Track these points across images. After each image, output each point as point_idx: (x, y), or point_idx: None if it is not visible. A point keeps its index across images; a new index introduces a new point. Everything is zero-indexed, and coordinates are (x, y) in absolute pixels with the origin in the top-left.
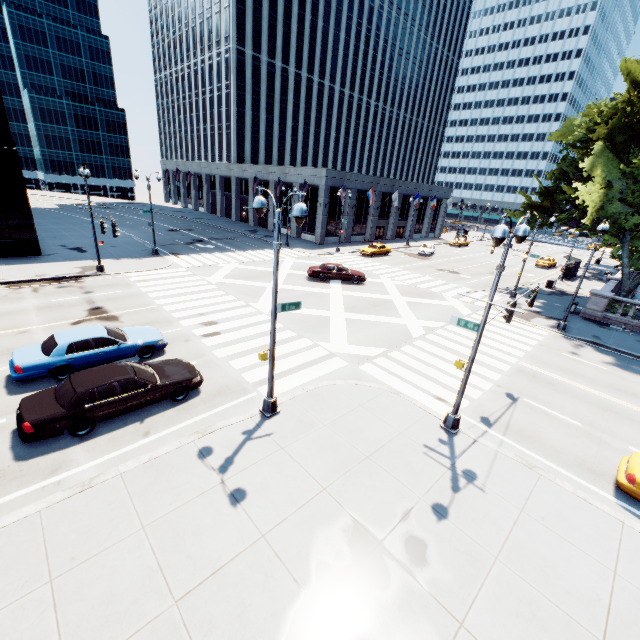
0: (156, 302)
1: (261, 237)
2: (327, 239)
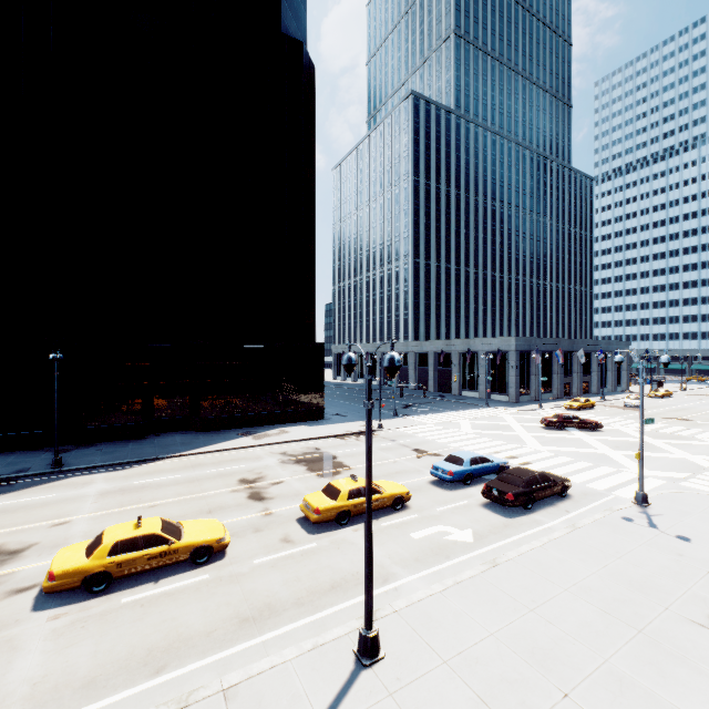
0: (450, 445)
1: (455, 400)
2: (519, 398)
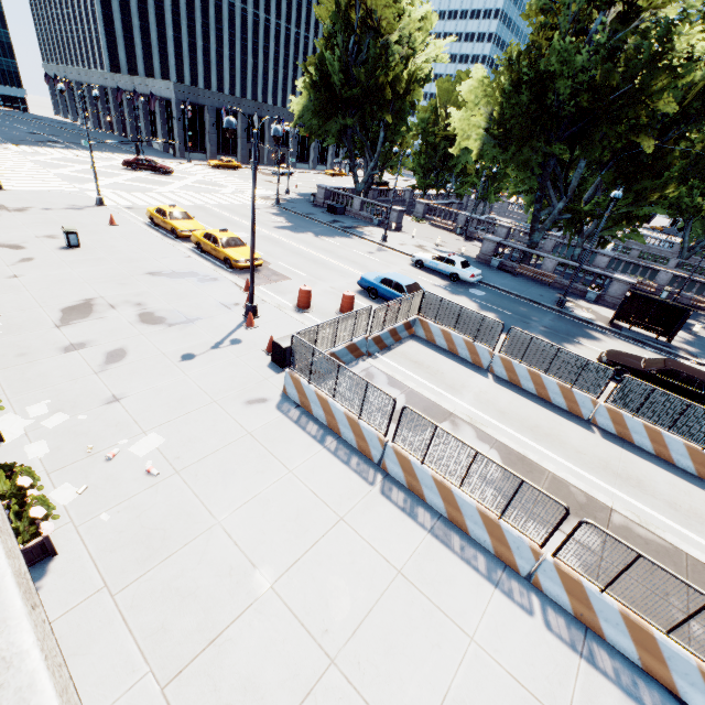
0: None
1: (125, 147)
2: (191, 155)
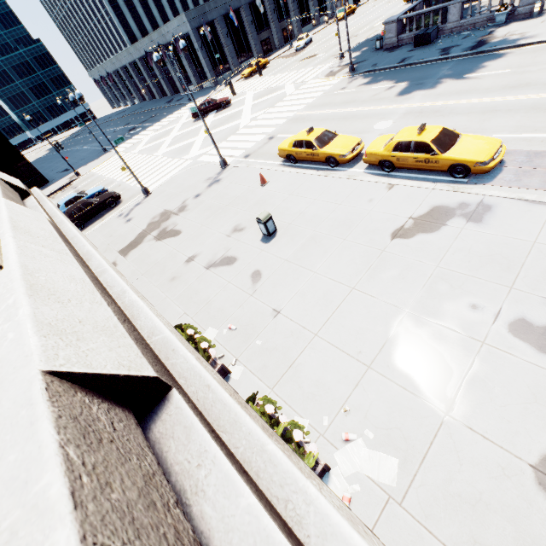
0: (106, 177)
1: (174, 103)
2: (221, 78)
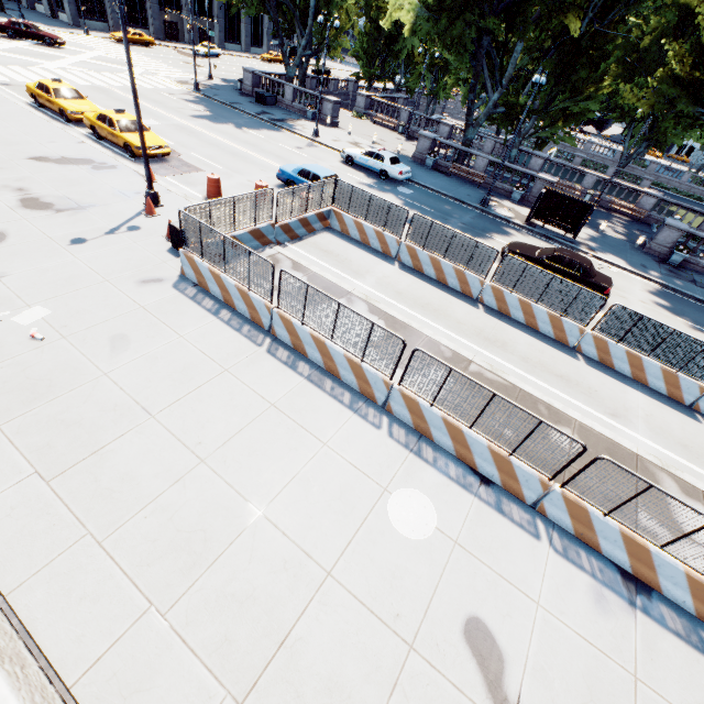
0: None
1: None
2: (88, 23)
